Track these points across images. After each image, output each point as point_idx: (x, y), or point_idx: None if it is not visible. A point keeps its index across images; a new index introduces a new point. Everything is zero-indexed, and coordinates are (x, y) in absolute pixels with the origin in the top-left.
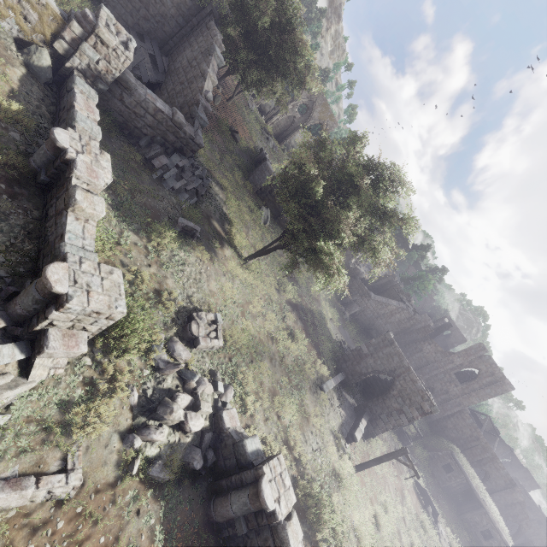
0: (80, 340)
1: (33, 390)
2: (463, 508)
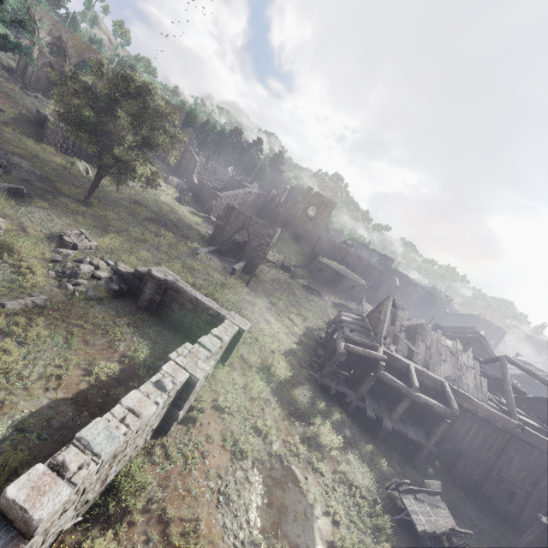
0: None
1: None
2: (338, 285)
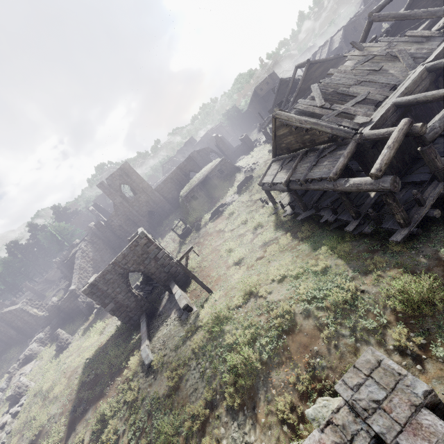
0: None
1: None
2: (214, 185)
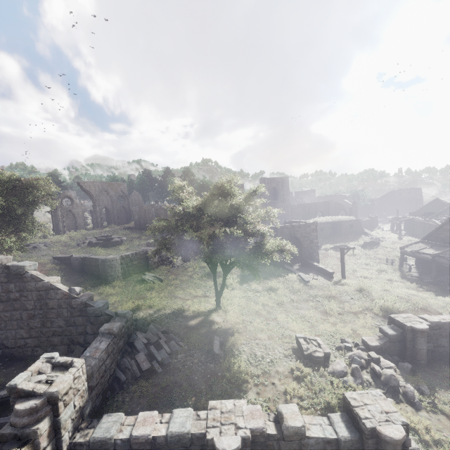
0: None
1: None
2: (339, 231)
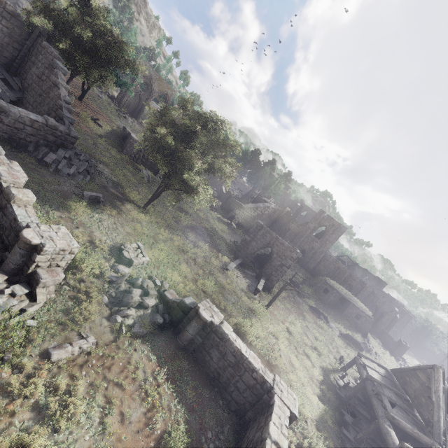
0: (58, 272)
1: (42, 307)
2: (342, 309)
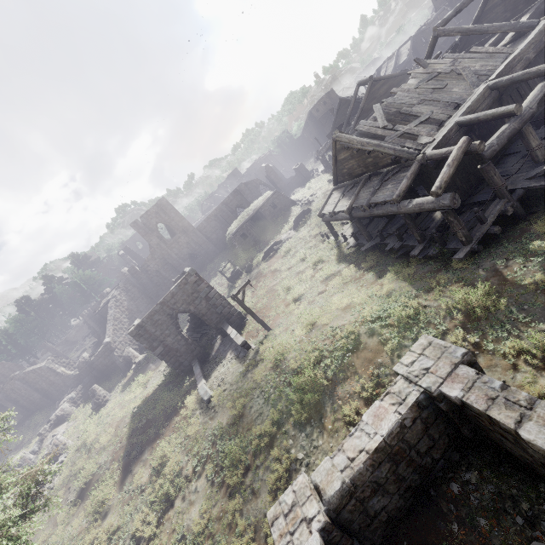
0: None
1: None
2: (266, 222)
